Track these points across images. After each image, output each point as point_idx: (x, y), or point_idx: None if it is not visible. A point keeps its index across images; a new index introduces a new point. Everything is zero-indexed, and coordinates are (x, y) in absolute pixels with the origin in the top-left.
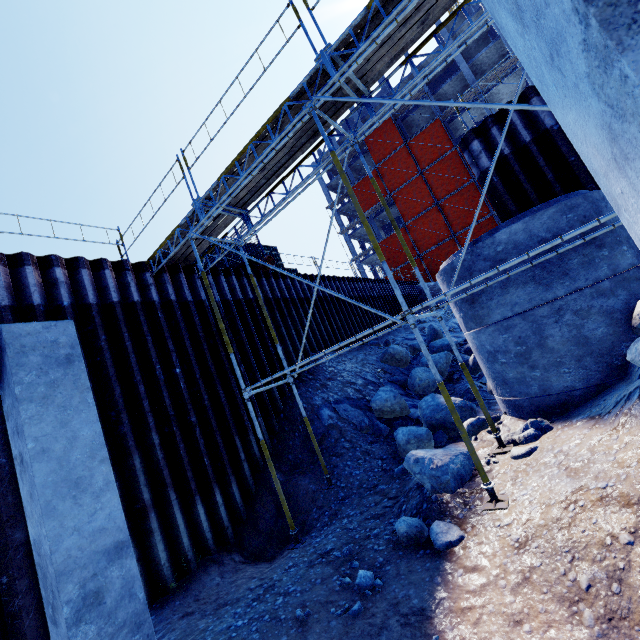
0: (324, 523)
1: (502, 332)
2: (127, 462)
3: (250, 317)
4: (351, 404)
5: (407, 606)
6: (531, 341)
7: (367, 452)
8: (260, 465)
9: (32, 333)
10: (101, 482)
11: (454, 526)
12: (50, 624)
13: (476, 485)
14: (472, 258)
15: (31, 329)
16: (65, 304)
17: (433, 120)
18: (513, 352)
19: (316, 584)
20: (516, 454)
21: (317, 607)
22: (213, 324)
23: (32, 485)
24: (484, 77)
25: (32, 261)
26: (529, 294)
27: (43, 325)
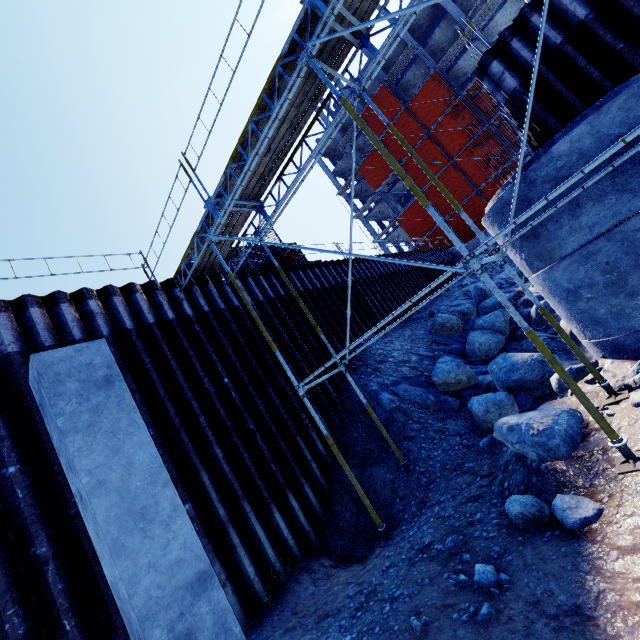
0: (412, 514)
1: (582, 262)
2: (196, 480)
3: (286, 314)
4: (410, 383)
5: (553, 604)
6: (624, 264)
7: (441, 430)
8: (328, 462)
9: (64, 359)
10: (168, 508)
11: (584, 498)
12: None
13: (594, 445)
14: (526, 185)
15: (62, 355)
16: (105, 334)
17: (430, 74)
18: (601, 283)
19: (424, 585)
20: (639, 400)
21: (434, 613)
22: (251, 328)
23: (95, 523)
24: (476, 13)
25: (66, 298)
26: (611, 208)
27: (74, 349)
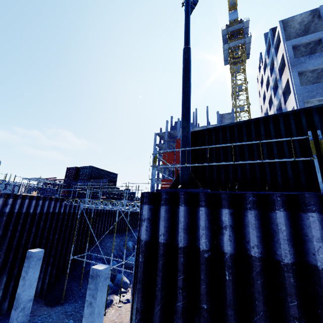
0: (71, 302)
1: None
2: None
3: (88, 218)
4: (102, 262)
5: None
6: None
7: None
8: (64, 273)
9: (37, 253)
10: (34, 286)
11: None
12: (13, 309)
13: (107, 309)
14: None
15: (37, 252)
16: (37, 212)
17: None
18: None
19: (60, 319)
20: (118, 306)
21: None
22: (74, 221)
23: (24, 284)
24: None
25: (36, 198)
26: None
27: (40, 251)
